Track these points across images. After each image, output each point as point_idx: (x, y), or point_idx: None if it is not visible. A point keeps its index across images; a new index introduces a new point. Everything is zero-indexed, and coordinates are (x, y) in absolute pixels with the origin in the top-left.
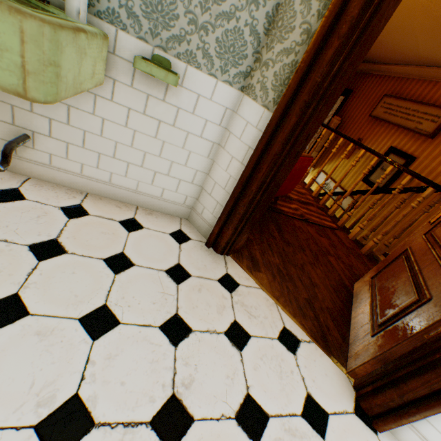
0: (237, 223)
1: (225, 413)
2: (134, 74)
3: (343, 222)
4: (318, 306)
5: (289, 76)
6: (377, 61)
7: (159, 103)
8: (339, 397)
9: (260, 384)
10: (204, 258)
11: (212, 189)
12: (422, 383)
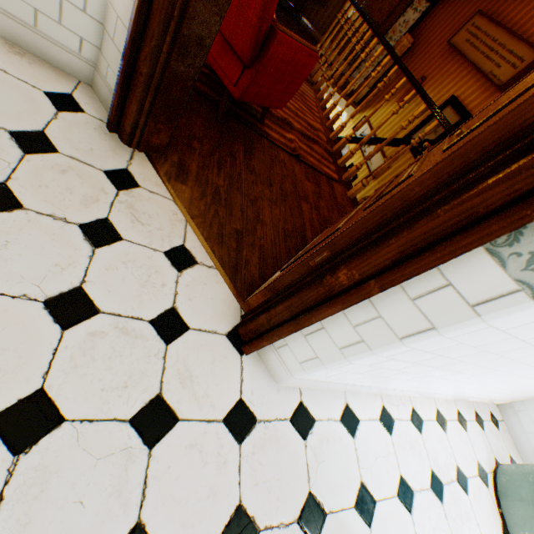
0: (142, 94)
1: (31, 295)
2: None
3: (349, 175)
4: (250, 241)
5: None
6: None
7: None
8: (215, 320)
9: (106, 283)
10: (97, 141)
11: (115, 30)
12: (287, 307)
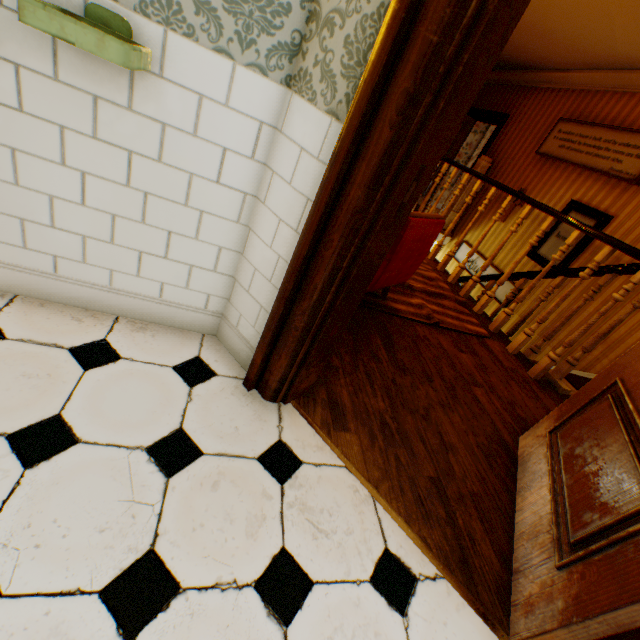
0: (295, 346)
1: None
2: (55, 52)
3: (498, 324)
4: (455, 491)
5: (374, 42)
6: (548, 67)
7: (122, 113)
8: None
9: None
10: (238, 411)
11: (251, 281)
12: None
